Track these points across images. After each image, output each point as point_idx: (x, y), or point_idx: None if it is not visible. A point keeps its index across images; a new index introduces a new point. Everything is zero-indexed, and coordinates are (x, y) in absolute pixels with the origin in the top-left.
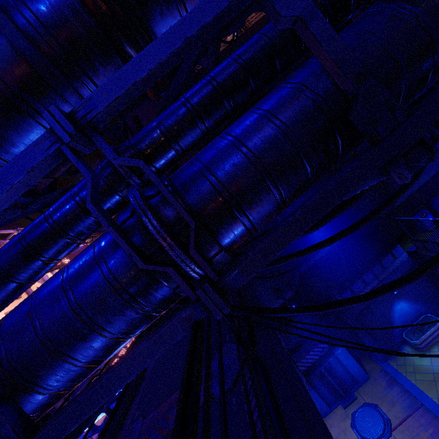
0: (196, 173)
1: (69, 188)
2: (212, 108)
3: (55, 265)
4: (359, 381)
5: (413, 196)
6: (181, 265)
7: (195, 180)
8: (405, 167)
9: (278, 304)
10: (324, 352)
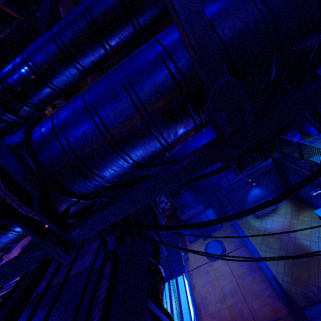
0: (51, 135)
1: None
2: (86, 48)
3: None
4: (216, 228)
5: None
6: (34, 218)
7: (49, 142)
8: (236, 167)
9: None
10: (199, 211)
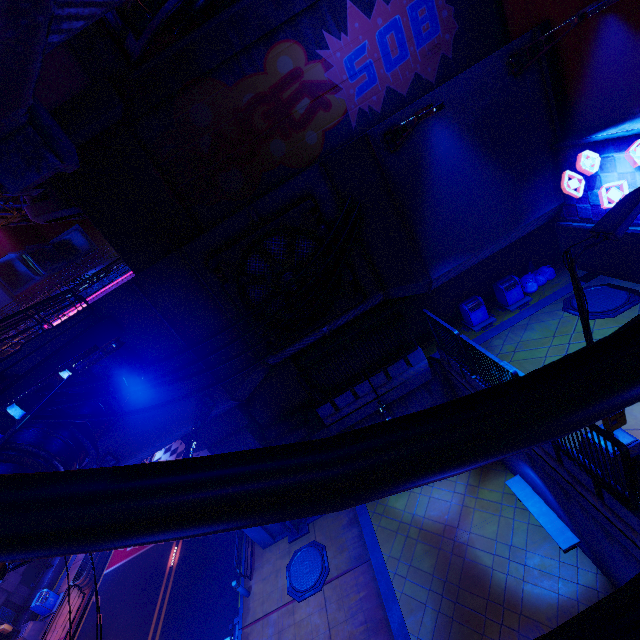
0: None
1: None
2: None
3: None
4: None
5: (476, 268)
6: None
7: None
8: None
9: (213, 415)
10: None
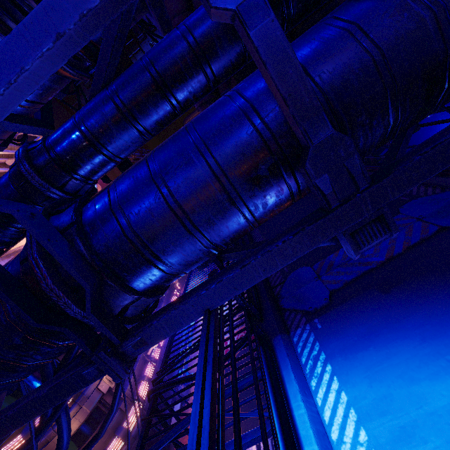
0: None
1: None
2: None
3: None
4: None
5: None
6: None
7: None
8: None
9: None
10: None
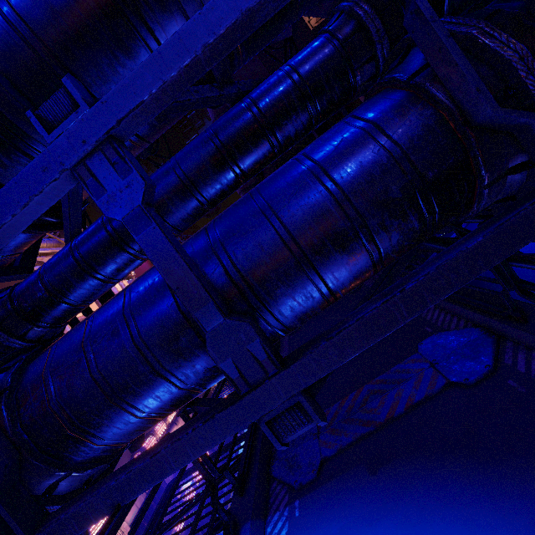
0: None
1: (261, 81)
2: None
3: (237, 188)
4: None
5: None
6: None
7: None
8: None
9: None
10: None
